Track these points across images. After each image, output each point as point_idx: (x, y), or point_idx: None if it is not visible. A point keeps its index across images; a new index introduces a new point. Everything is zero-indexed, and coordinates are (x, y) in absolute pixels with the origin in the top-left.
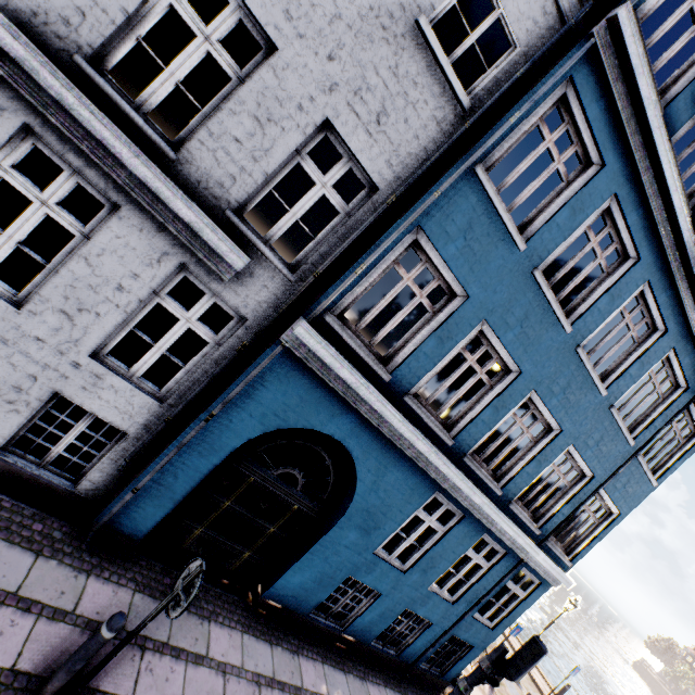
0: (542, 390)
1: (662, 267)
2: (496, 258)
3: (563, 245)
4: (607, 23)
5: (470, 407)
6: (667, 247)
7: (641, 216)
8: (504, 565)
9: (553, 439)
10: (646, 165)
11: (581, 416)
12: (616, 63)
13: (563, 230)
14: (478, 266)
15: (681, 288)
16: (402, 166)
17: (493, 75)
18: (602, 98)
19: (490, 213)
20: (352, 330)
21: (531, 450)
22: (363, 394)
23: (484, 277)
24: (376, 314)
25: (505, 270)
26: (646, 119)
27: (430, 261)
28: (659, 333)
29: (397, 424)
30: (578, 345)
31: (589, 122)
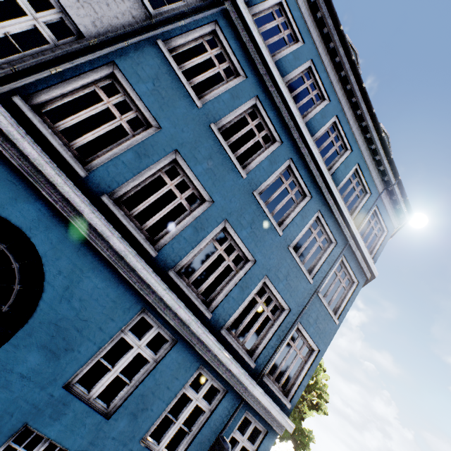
0: (233, 221)
1: (298, 152)
2: (181, 107)
3: (230, 117)
4: (231, 1)
5: (174, 227)
6: (296, 138)
7: (276, 116)
8: (226, 407)
9: (250, 268)
10: (271, 85)
11: (268, 251)
12: (240, 24)
13: (227, 106)
14: (167, 108)
15: (312, 167)
16: (105, 30)
17: (171, 8)
18: (237, 40)
19: (172, 75)
20: (50, 127)
21: (234, 277)
22: (47, 174)
23: (173, 117)
24: (76, 120)
25: (189, 118)
26: (263, 56)
27: (128, 95)
28: (308, 198)
29: (89, 214)
30: (254, 190)
31: (232, 49)
